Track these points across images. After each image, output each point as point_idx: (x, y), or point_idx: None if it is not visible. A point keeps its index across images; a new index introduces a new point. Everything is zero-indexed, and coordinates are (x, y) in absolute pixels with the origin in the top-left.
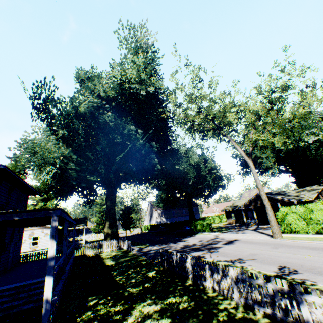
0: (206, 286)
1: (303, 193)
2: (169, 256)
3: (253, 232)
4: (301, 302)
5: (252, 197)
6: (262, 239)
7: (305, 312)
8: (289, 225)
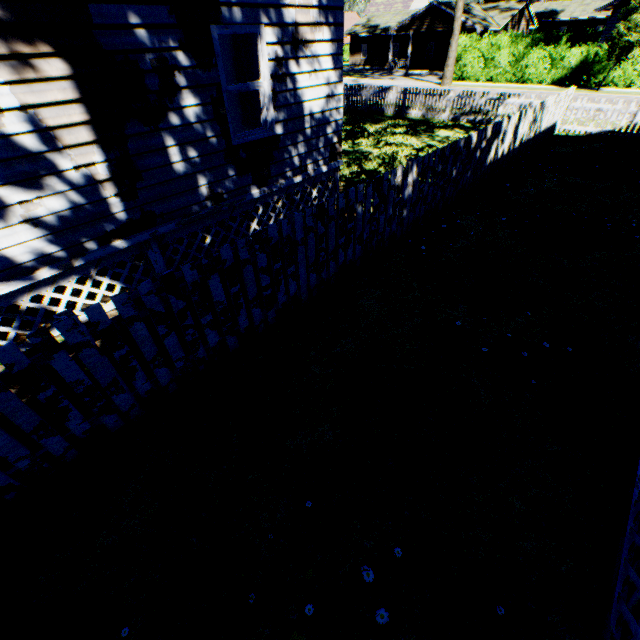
0: (410, 116)
1: (492, 14)
2: (355, 93)
3: (408, 80)
4: (501, 105)
5: (420, 11)
6: (427, 87)
7: (500, 111)
8: (463, 70)
